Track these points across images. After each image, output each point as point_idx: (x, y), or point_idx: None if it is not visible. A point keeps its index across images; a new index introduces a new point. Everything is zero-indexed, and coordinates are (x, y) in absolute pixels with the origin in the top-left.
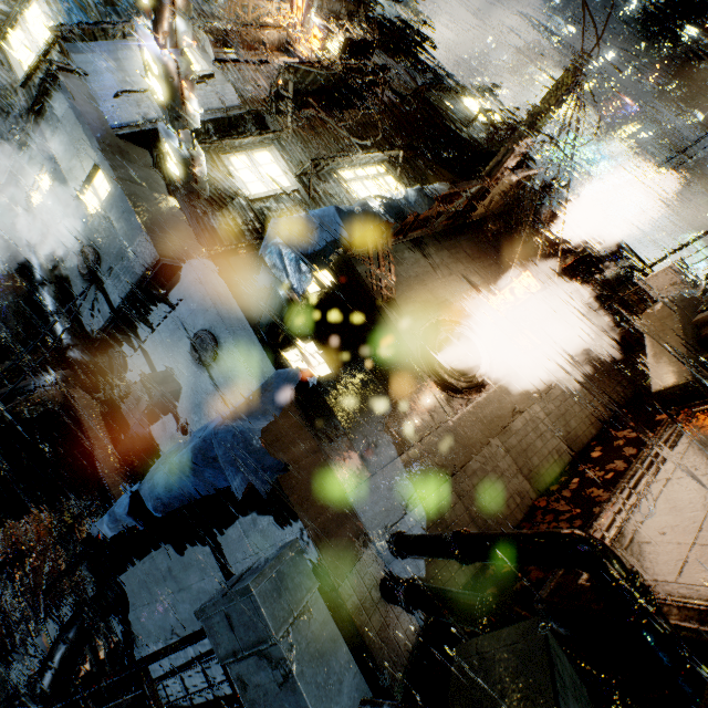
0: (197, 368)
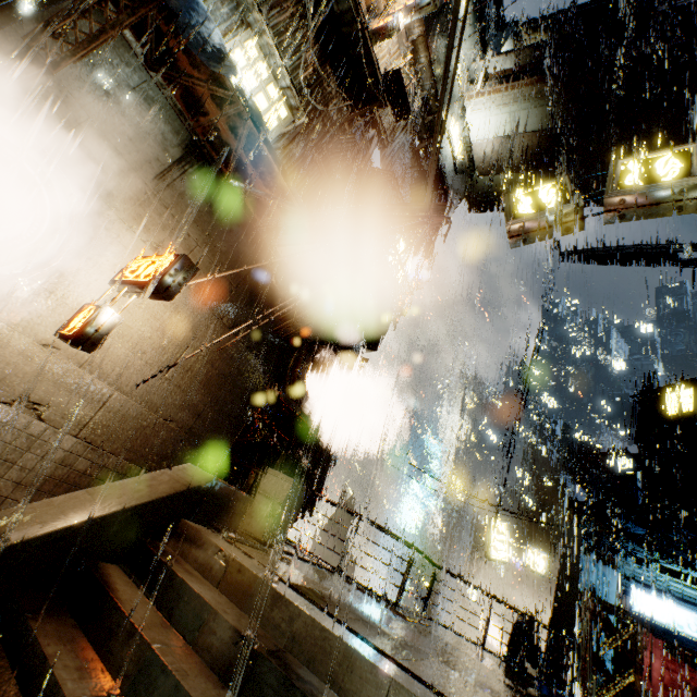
0: None
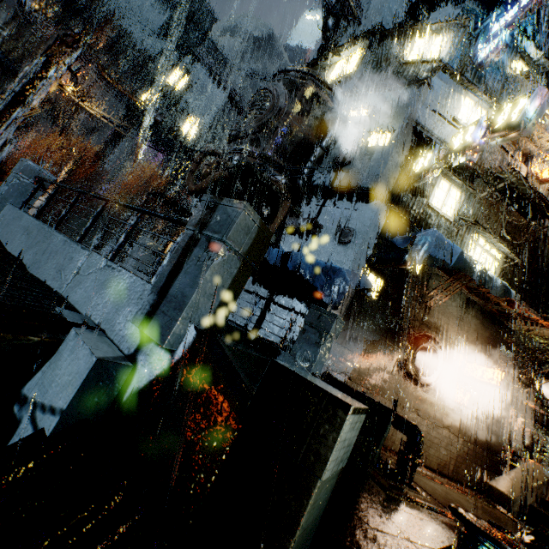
0: (333, 238)
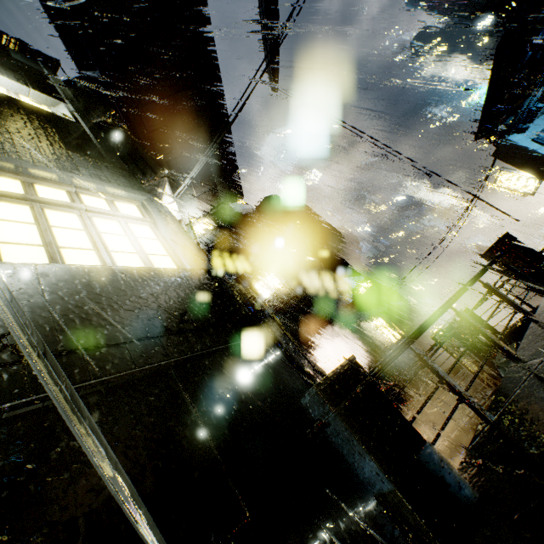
0: None
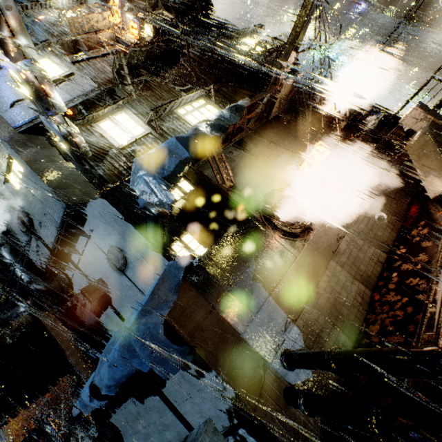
0: (116, 273)
